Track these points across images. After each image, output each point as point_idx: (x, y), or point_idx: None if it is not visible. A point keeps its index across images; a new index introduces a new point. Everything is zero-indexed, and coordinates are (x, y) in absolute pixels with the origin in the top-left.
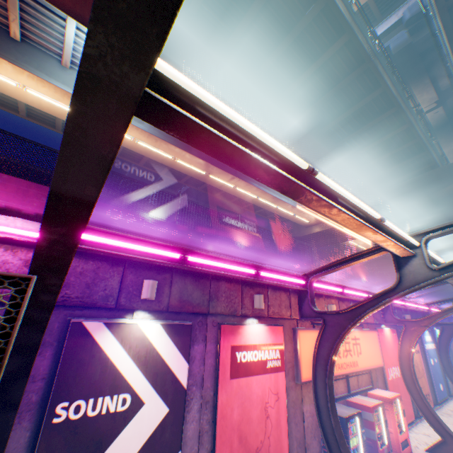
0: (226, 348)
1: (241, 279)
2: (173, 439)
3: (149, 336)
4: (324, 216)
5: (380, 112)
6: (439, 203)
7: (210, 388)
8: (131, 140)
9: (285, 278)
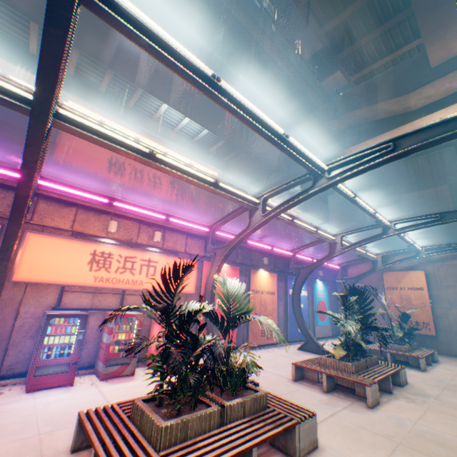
0: None
1: None
2: None
3: None
4: None
5: (222, 27)
6: (319, 150)
7: None
8: None
9: None
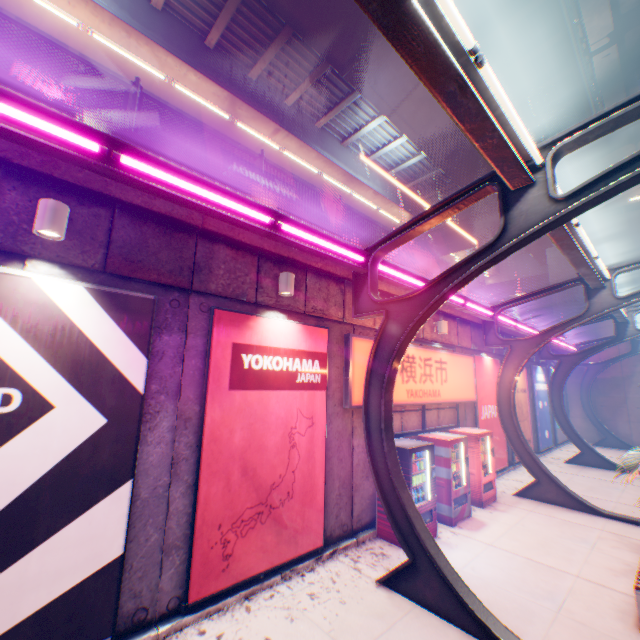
0: (225, 346)
1: (258, 249)
2: (118, 463)
3: (61, 304)
4: (356, 1)
5: (521, 4)
6: None
7: (194, 401)
8: (80, 30)
9: (329, 245)
